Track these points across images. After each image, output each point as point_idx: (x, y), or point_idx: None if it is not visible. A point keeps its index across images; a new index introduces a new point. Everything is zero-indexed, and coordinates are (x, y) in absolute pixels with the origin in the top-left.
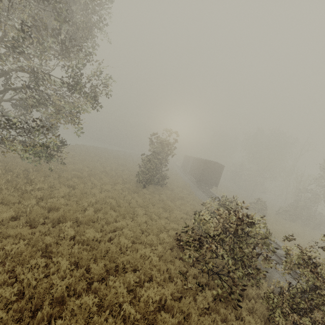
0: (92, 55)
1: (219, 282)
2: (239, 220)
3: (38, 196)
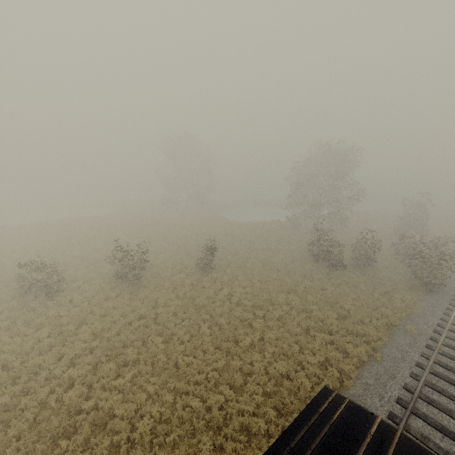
0: (355, 181)
1: (403, 257)
2: (405, 236)
3: (339, 237)
